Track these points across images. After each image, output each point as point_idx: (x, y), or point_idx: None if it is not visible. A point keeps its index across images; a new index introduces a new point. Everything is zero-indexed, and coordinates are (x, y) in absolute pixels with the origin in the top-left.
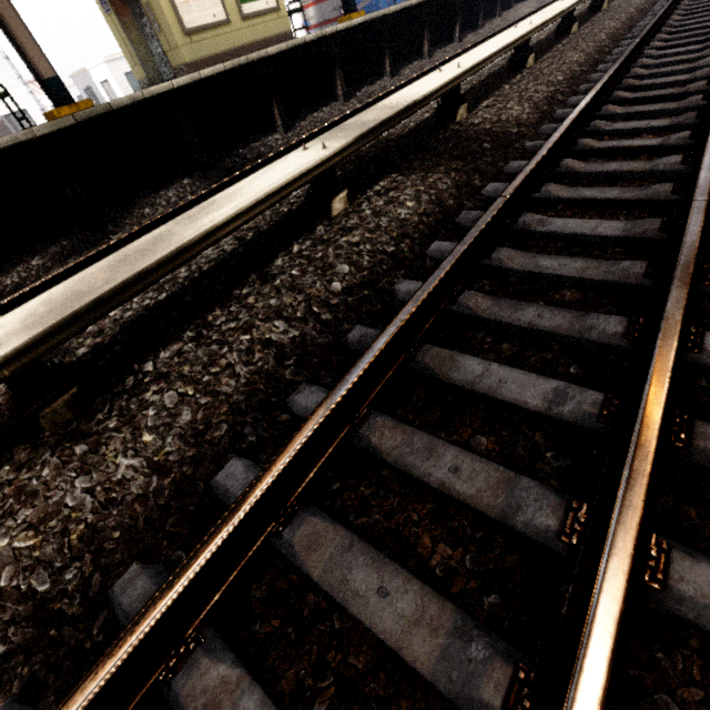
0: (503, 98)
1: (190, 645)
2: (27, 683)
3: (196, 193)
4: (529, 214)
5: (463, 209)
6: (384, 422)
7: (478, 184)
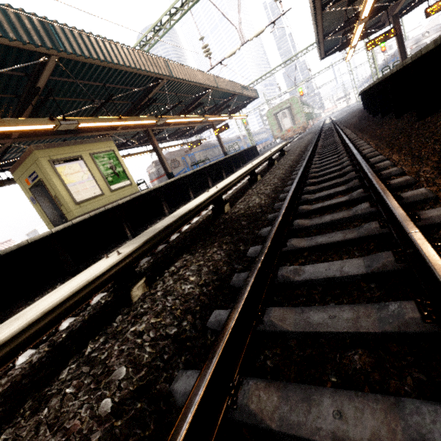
0: (249, 196)
1: None
2: None
3: None
4: (284, 267)
5: (235, 271)
6: None
7: (243, 249)
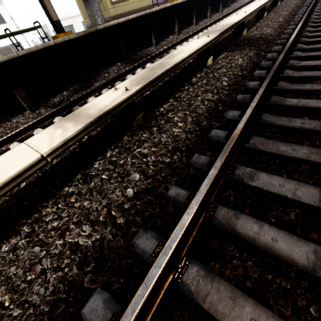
0: (259, 27)
1: (235, 165)
2: (176, 182)
3: (125, 68)
4: (292, 60)
5: (261, 62)
6: (269, 115)
7: (263, 54)
